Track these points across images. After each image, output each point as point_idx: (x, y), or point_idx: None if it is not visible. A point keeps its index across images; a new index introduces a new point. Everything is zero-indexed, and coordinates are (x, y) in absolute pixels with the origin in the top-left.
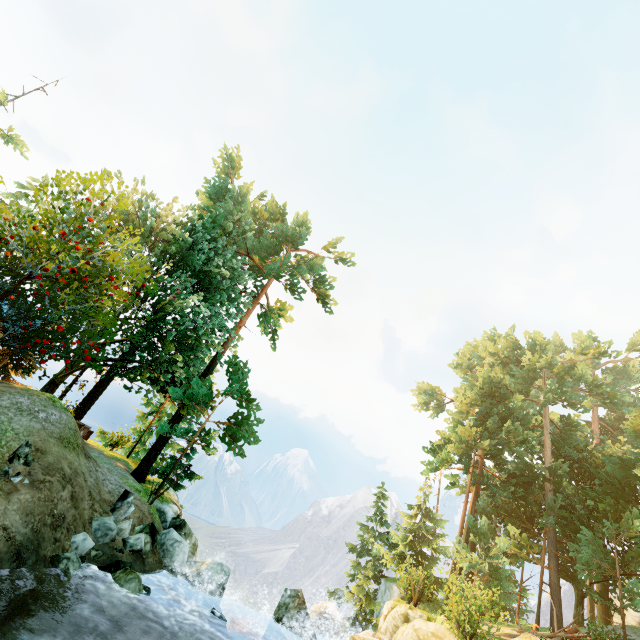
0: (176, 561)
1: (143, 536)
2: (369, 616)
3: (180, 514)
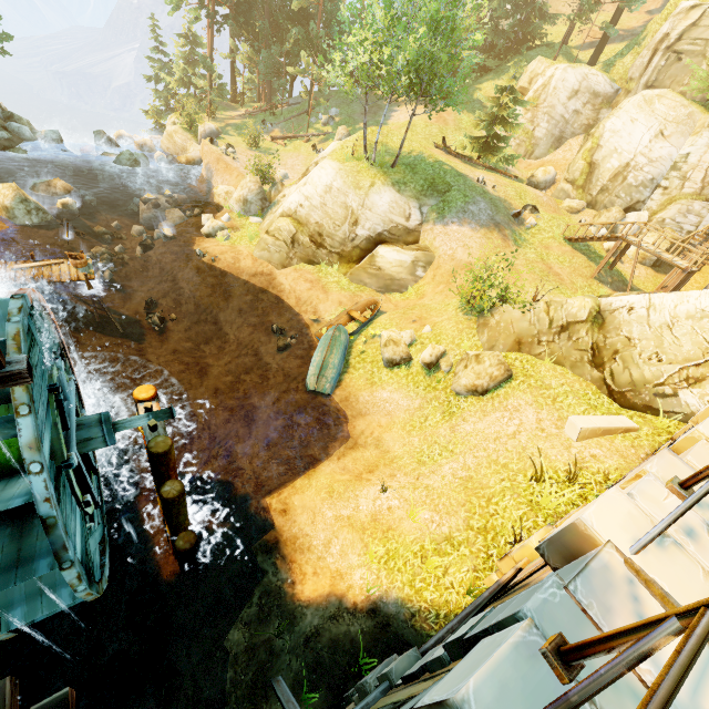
0: (28, 136)
1: (4, 133)
2: (165, 125)
3: (0, 105)
